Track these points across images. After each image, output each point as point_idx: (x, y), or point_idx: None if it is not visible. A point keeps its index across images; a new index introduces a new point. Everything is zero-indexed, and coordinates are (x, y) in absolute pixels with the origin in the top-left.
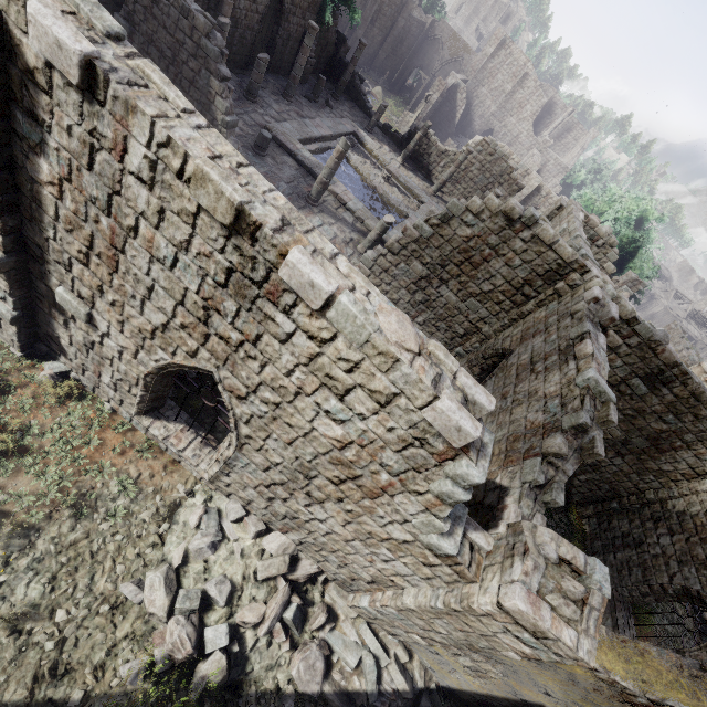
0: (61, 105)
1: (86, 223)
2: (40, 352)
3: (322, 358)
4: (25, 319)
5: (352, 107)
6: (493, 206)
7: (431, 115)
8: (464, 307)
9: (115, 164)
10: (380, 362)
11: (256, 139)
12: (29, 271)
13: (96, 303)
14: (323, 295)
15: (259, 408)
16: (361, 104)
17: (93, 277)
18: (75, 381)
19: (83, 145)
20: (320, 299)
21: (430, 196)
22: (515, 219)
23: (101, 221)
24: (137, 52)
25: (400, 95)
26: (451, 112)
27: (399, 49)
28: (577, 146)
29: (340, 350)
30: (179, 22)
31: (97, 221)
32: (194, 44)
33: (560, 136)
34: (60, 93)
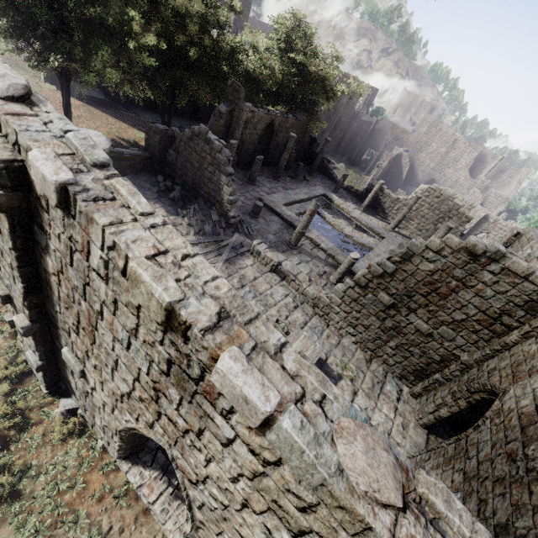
0: (54, 219)
1: (74, 304)
2: (61, 389)
3: (266, 479)
4: (50, 366)
5: (323, 178)
6: (453, 243)
7: (382, 175)
8: (437, 334)
9: (84, 262)
10: (343, 519)
11: (252, 208)
12: (51, 331)
13: (86, 363)
14: (259, 414)
15: (208, 499)
16: (329, 175)
17: (82, 344)
18: (80, 417)
19: (66, 247)
20: (257, 418)
21: (388, 231)
22: (479, 254)
23: (81, 304)
24: (117, 173)
25: (358, 166)
26: (398, 171)
27: (354, 139)
28: (513, 181)
29: (288, 480)
30: (204, 147)
31: (80, 303)
32: (212, 158)
33: (495, 176)
34: (53, 211)
